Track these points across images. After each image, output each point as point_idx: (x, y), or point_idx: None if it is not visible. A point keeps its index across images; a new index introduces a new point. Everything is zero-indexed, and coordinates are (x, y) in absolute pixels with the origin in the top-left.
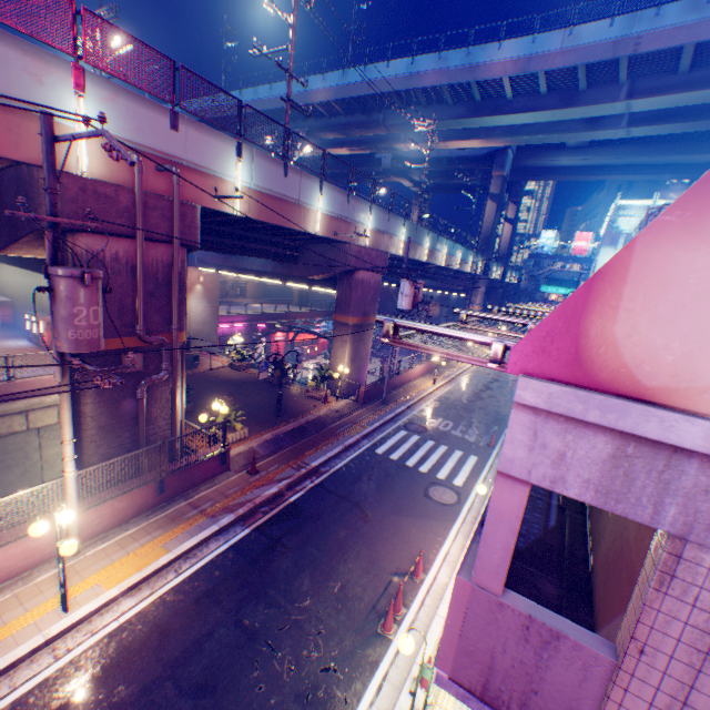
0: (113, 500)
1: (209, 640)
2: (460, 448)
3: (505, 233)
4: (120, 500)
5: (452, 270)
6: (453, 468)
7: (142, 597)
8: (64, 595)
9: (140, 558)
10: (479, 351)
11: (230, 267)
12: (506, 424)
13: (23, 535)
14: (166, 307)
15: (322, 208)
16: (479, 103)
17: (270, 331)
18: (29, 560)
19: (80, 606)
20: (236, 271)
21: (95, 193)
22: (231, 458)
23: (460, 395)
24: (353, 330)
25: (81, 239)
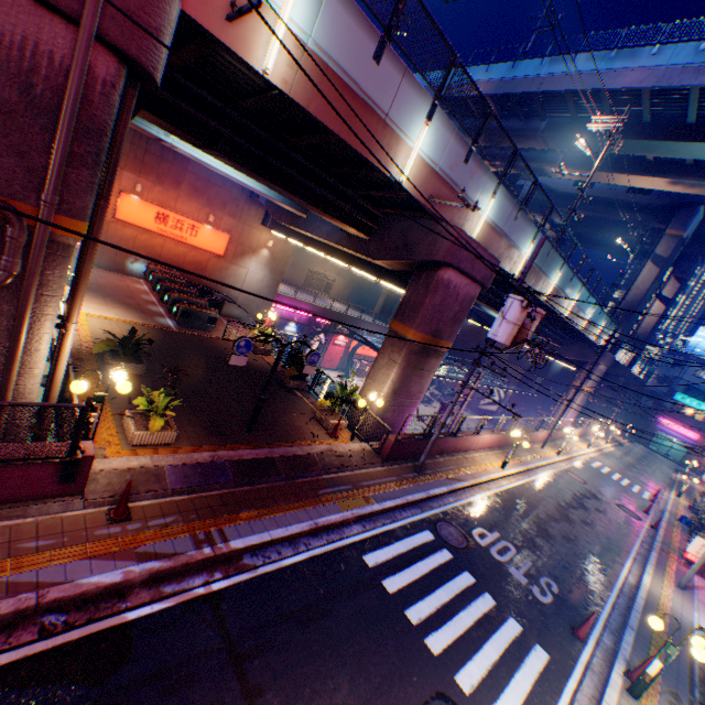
0: None
1: None
2: (519, 616)
3: (652, 312)
4: None
5: (571, 329)
6: (494, 668)
7: None
8: None
9: None
10: (574, 443)
11: (298, 234)
12: (608, 590)
13: None
14: (42, 154)
15: (422, 147)
16: (691, 123)
17: (329, 329)
18: None
19: None
20: (303, 239)
21: None
22: (104, 473)
23: (537, 501)
24: (410, 349)
25: None
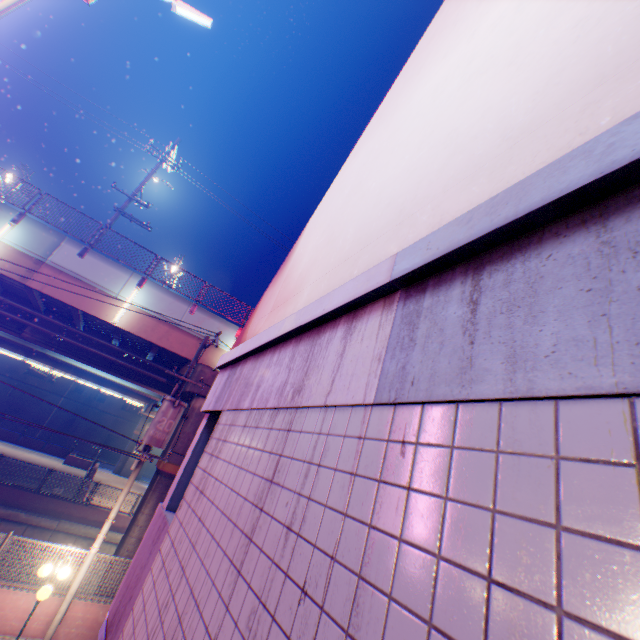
0: (101, 606)
1: None
2: None
3: None
4: (105, 611)
5: None
6: None
7: None
8: None
9: None
10: None
11: None
12: None
13: (36, 588)
14: None
15: None
16: None
17: None
18: (20, 623)
19: None
20: None
21: None
22: None
23: None
24: None
25: (200, 399)
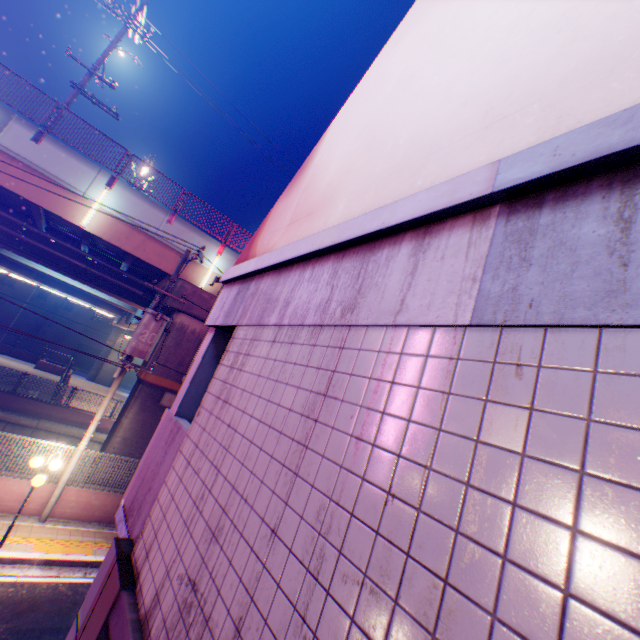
0: (93, 492)
1: (53, 634)
2: None
3: None
4: (97, 496)
5: None
6: None
7: (47, 573)
8: (10, 528)
9: (73, 546)
10: None
11: None
12: None
13: (28, 476)
14: None
15: None
16: None
17: None
18: (16, 504)
19: (10, 549)
20: None
21: (200, 295)
22: None
23: None
24: None
25: (181, 315)
